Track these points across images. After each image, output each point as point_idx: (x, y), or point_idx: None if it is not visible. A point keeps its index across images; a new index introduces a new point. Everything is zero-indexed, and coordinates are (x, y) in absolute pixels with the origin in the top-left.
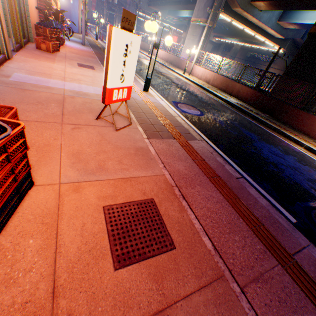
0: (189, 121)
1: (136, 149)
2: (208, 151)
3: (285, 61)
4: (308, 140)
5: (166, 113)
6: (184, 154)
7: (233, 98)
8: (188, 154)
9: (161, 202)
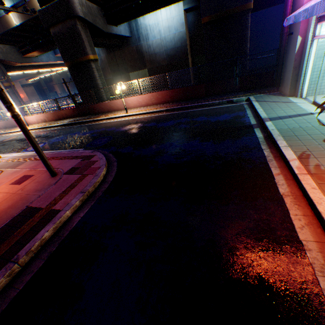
0: None
1: (12, 173)
2: (46, 154)
3: None
4: (109, 115)
5: (19, 157)
6: (34, 161)
7: (67, 119)
8: (36, 160)
9: (28, 174)
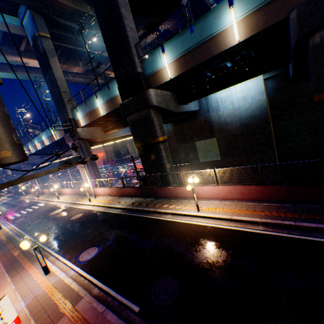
0: (87, 270)
1: None
2: (88, 302)
3: None
4: (173, 204)
5: (63, 287)
6: None
7: (129, 197)
8: (72, 322)
9: None
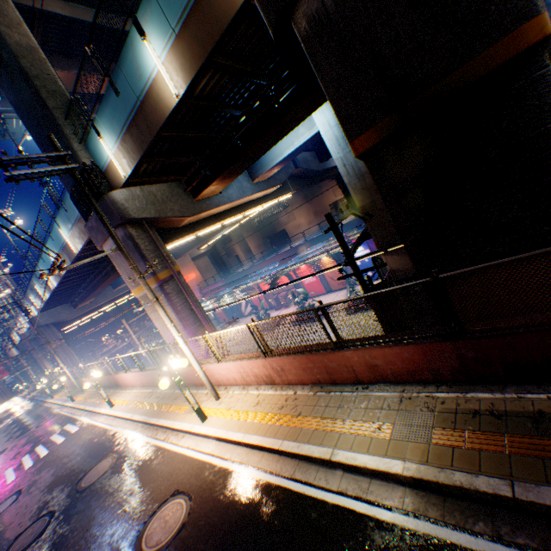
0: None
1: None
2: None
3: (297, 194)
4: None
5: None
6: None
7: (377, 387)
8: None
9: None
